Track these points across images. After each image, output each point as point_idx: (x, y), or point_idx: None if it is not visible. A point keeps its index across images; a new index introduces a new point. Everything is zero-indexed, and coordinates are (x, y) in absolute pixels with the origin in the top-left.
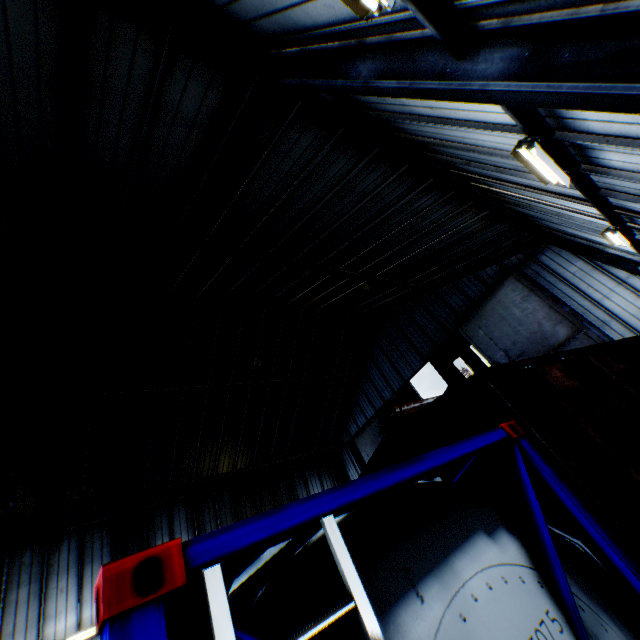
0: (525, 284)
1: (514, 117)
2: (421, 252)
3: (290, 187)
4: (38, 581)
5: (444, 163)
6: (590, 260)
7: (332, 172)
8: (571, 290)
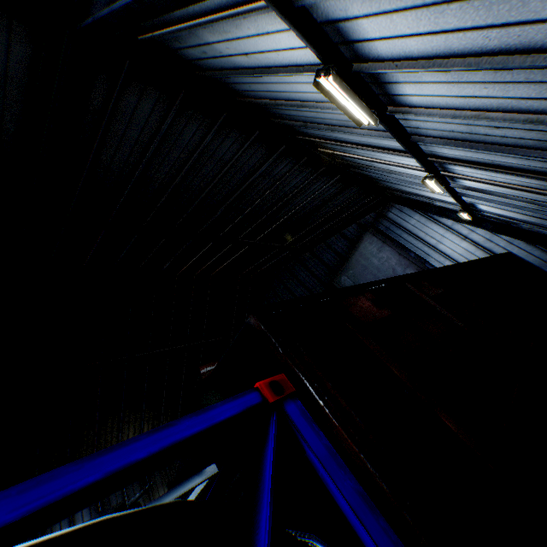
0: (379, 237)
1: (302, 36)
2: (291, 216)
3: (145, 155)
4: None
5: (290, 130)
6: (425, 213)
7: (185, 139)
8: (414, 239)
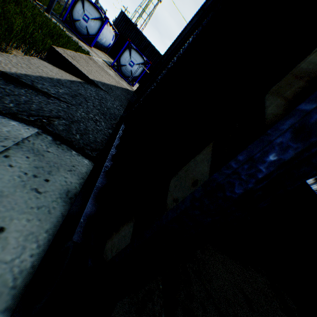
0: None
1: None
2: None
3: None
4: None
5: None
6: None
7: None
8: None
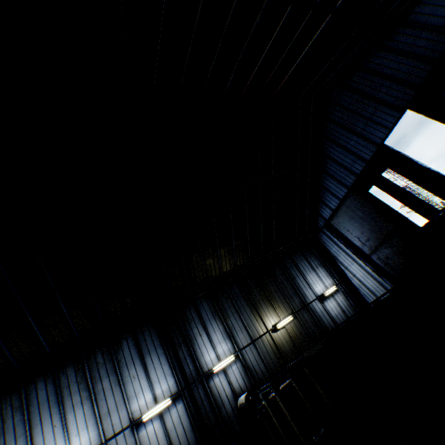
0: None
1: None
2: None
3: None
4: (113, 374)
5: None
6: None
7: None
8: None
